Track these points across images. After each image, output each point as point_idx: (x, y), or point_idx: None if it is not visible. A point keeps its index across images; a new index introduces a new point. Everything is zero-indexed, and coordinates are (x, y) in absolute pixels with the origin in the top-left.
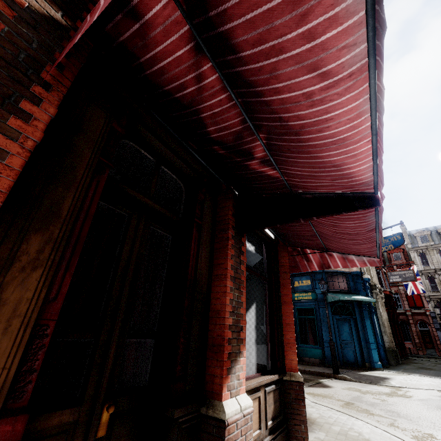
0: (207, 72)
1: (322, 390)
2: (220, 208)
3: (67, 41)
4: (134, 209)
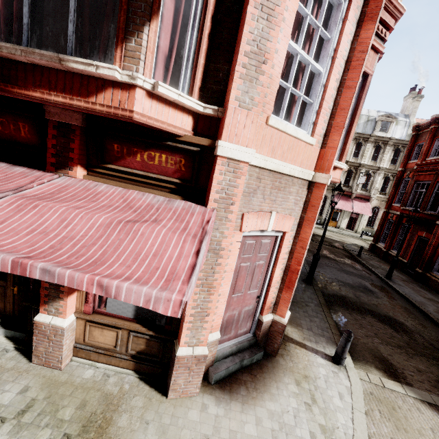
0: None
1: (438, 426)
2: None
3: None
4: None
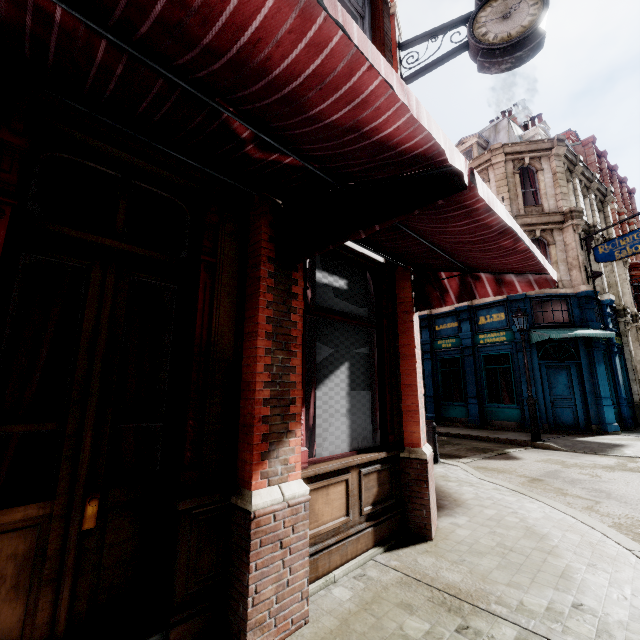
0: (42, 3)
1: (503, 463)
2: (252, 232)
3: None
4: (93, 258)
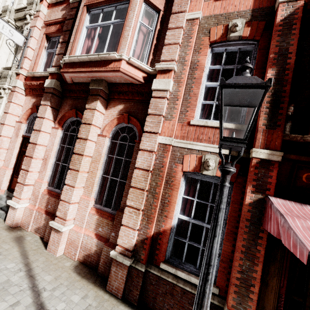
0: None
1: None
2: None
3: (265, 203)
4: None
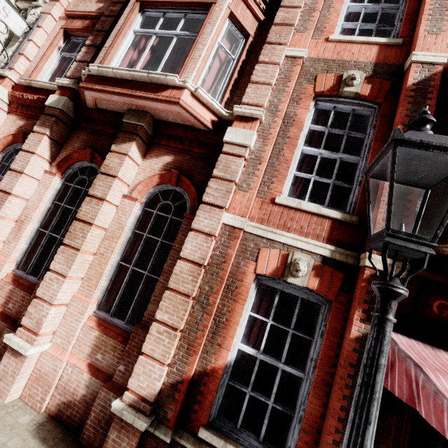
0: None
1: None
2: None
3: None
4: None
